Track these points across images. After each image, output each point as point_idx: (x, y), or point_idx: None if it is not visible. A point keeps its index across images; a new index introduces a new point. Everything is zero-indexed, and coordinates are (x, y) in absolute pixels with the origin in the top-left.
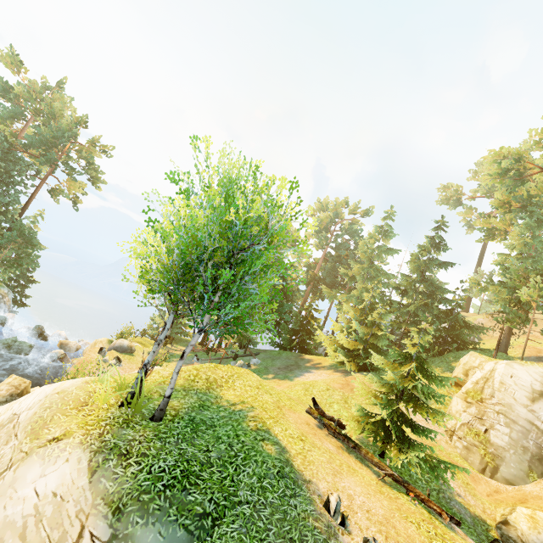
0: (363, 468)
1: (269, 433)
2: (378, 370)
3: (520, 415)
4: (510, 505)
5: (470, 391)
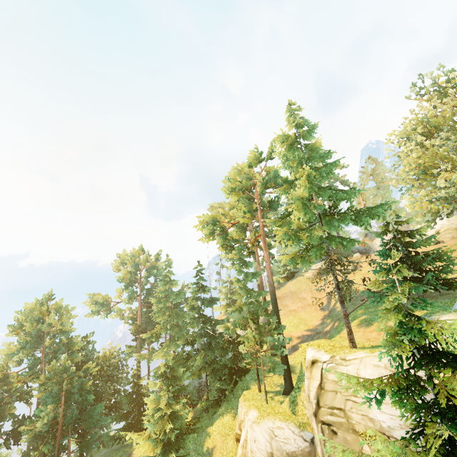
0: None
1: None
2: (184, 456)
3: None
4: None
5: None
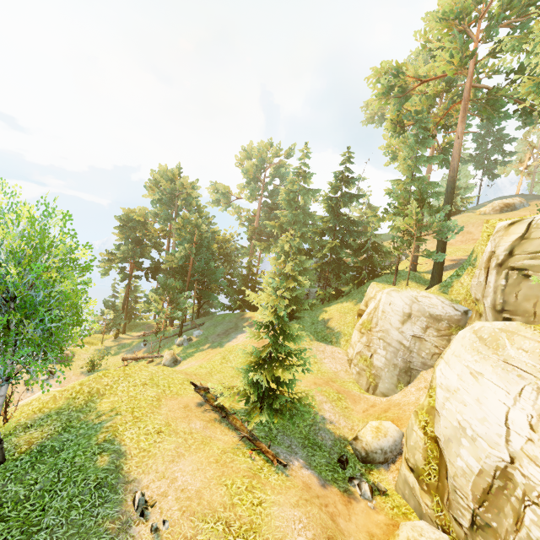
0: (228, 434)
1: (113, 442)
2: (300, 317)
3: (393, 338)
4: (376, 416)
5: (365, 322)
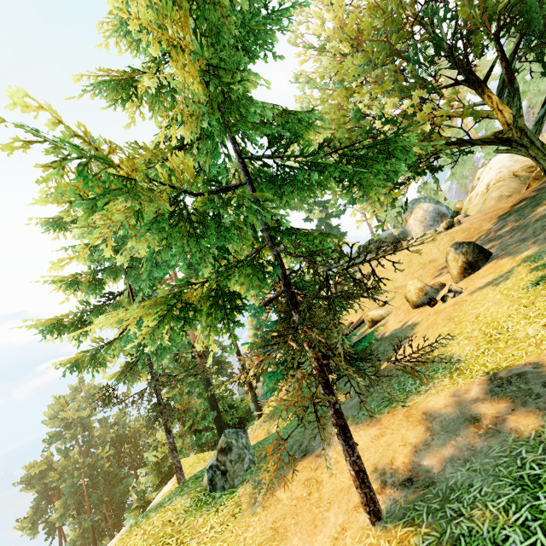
0: None
1: None
2: None
3: None
4: None
5: None
